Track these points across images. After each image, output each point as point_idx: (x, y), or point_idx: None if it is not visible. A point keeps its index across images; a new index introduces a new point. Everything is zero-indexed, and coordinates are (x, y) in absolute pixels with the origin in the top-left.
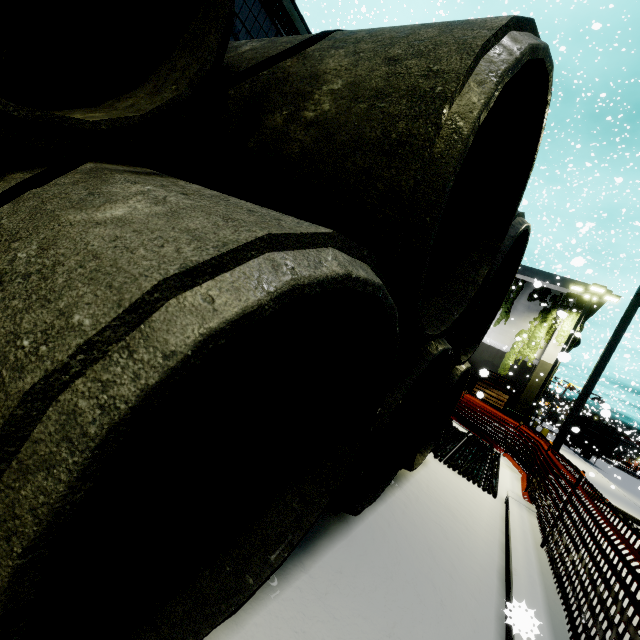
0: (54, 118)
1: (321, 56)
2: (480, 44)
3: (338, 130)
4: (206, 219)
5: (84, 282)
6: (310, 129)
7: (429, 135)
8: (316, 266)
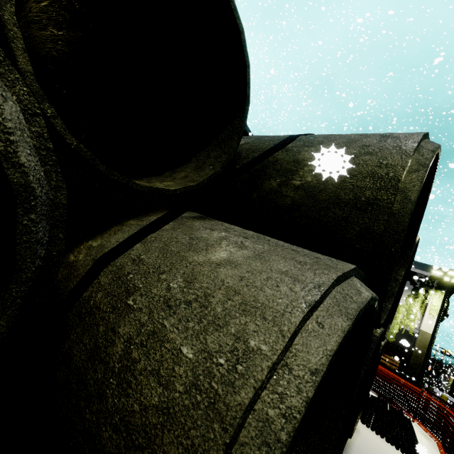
0: (157, 190)
1: (298, 150)
2: (412, 151)
3: (319, 193)
4: (285, 262)
5: (239, 312)
6: (298, 191)
7: (390, 200)
8: (358, 293)
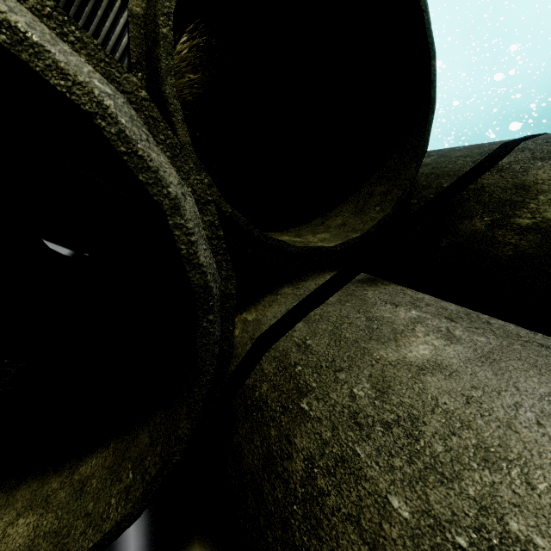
0: (313, 249)
1: (523, 168)
2: None
3: None
4: (541, 375)
5: (477, 461)
6: (527, 234)
7: None
8: None
